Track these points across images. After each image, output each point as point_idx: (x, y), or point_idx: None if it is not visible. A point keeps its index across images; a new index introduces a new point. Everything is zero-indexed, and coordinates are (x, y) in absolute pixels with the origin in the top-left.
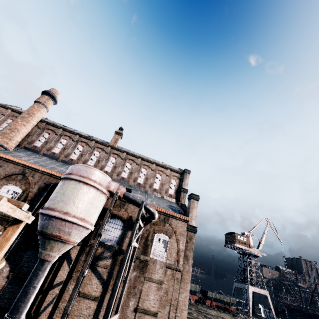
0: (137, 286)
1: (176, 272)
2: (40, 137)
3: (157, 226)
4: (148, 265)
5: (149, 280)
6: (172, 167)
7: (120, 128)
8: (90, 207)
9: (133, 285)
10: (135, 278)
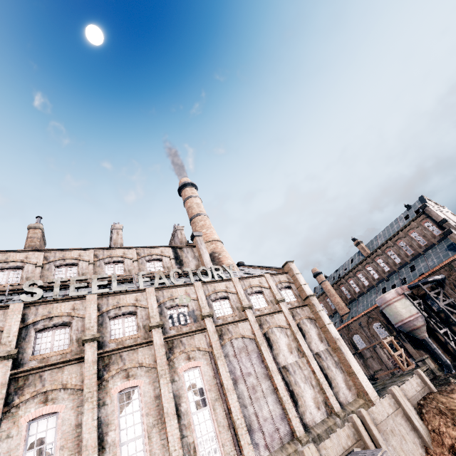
0: None
1: None
2: (344, 292)
3: (451, 275)
4: None
5: None
6: (412, 207)
7: (353, 240)
8: (405, 309)
9: None
10: None
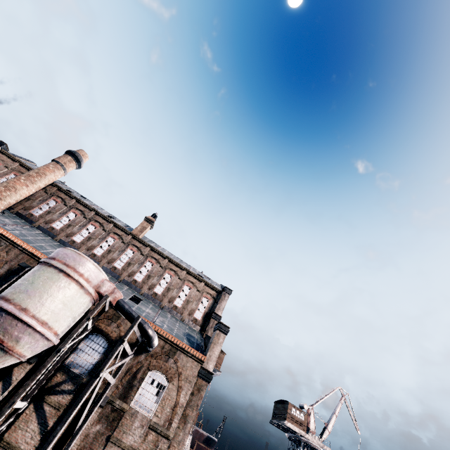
0: (95, 449)
1: (162, 439)
2: (43, 204)
3: (156, 359)
4: (122, 418)
5: (116, 444)
6: (211, 280)
7: (154, 215)
8: (63, 308)
9: (90, 446)
10: (96, 436)
